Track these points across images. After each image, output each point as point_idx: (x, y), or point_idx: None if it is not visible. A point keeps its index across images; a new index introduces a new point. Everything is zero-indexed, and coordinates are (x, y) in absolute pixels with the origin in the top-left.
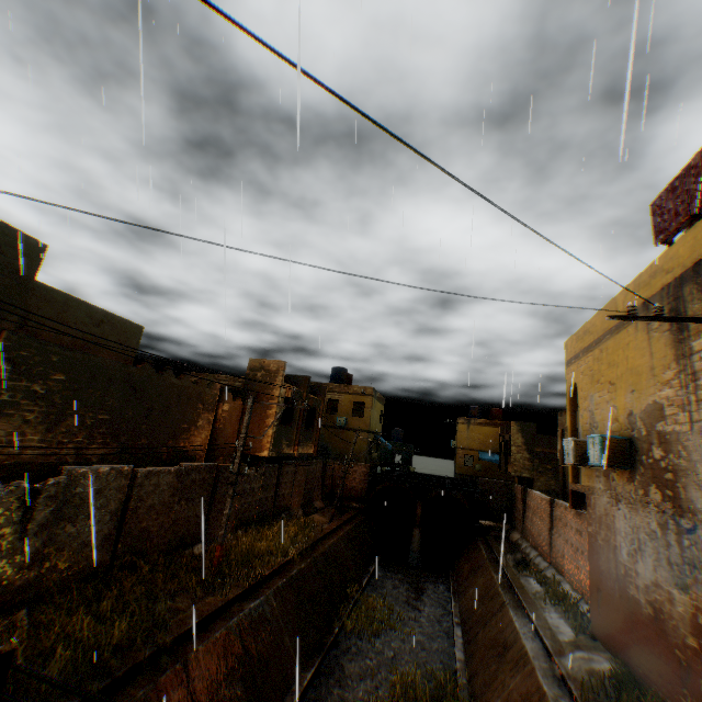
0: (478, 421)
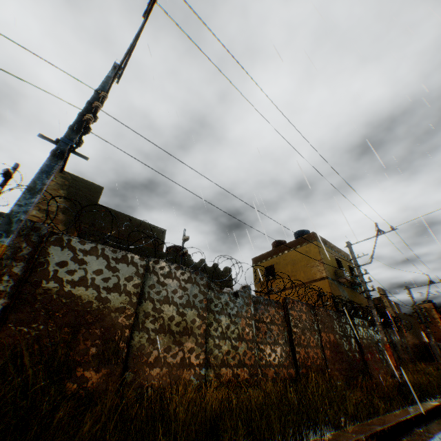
0: None
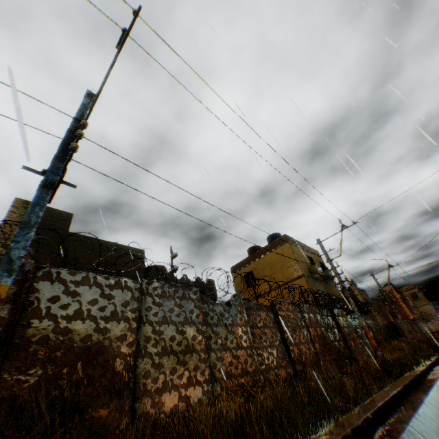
0: None
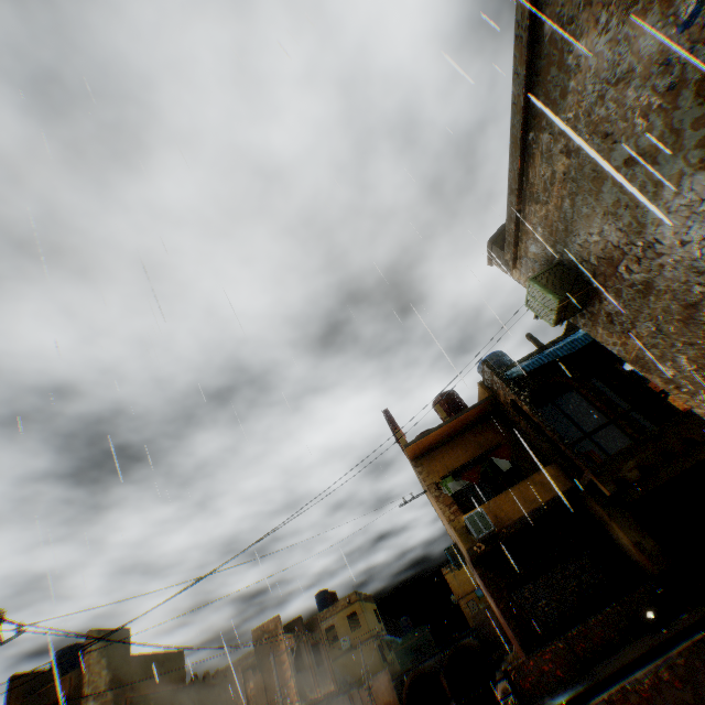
0: None
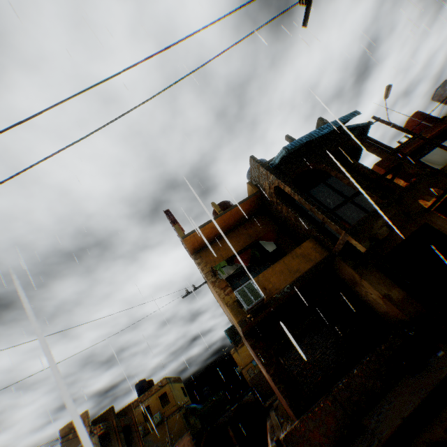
0: (240, 345)
